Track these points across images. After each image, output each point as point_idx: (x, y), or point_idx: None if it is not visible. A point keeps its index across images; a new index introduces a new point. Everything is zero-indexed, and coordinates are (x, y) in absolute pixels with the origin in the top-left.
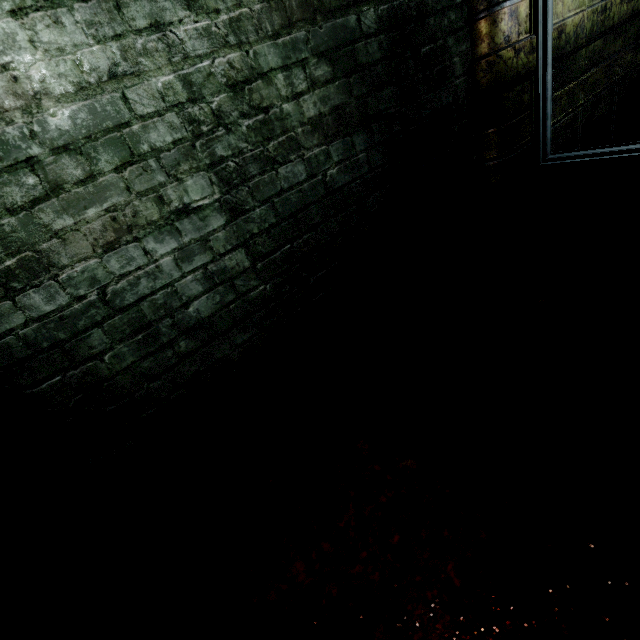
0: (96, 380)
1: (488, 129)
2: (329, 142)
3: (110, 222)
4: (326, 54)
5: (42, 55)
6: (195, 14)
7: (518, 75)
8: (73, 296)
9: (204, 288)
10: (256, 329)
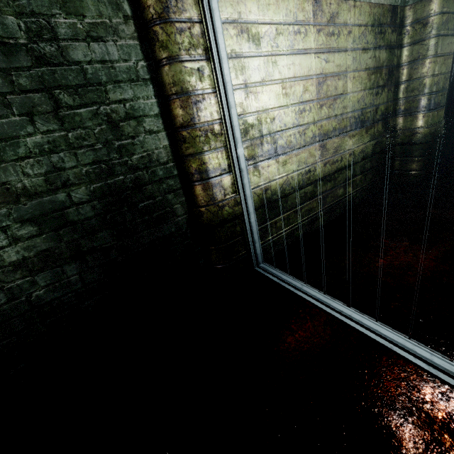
0: None
1: (209, 246)
2: (35, 274)
3: None
4: (32, 219)
5: None
6: None
7: (225, 219)
8: None
9: None
10: None
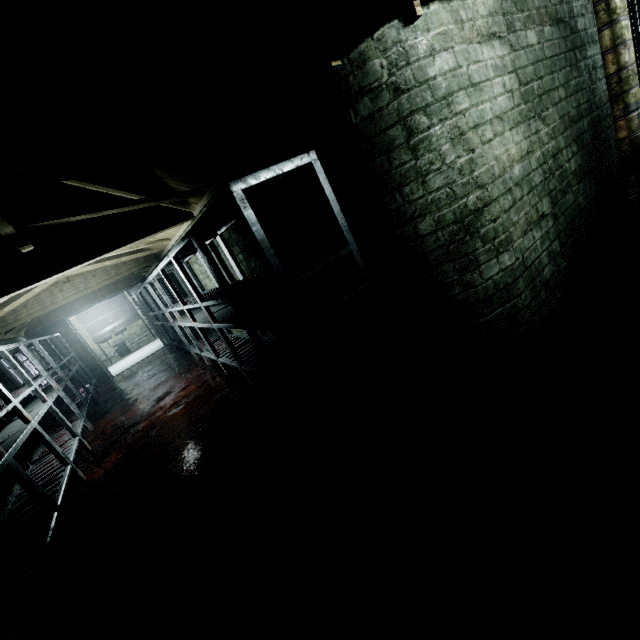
0: (515, 312)
1: (631, 176)
2: (578, 183)
3: (525, 220)
4: (575, 141)
5: (514, 145)
6: (544, 126)
7: None
8: (516, 258)
9: (547, 261)
10: (562, 291)
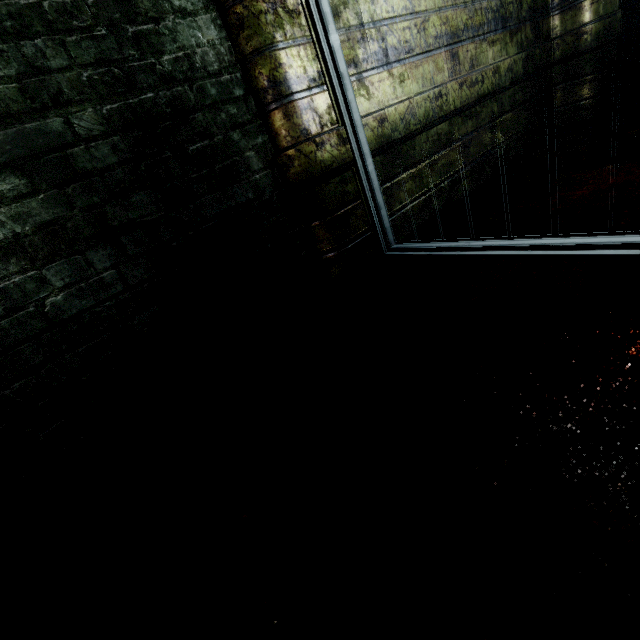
0: None
1: (311, 222)
2: (41, 265)
3: None
4: (13, 164)
5: None
6: None
7: (328, 168)
8: None
9: None
10: None
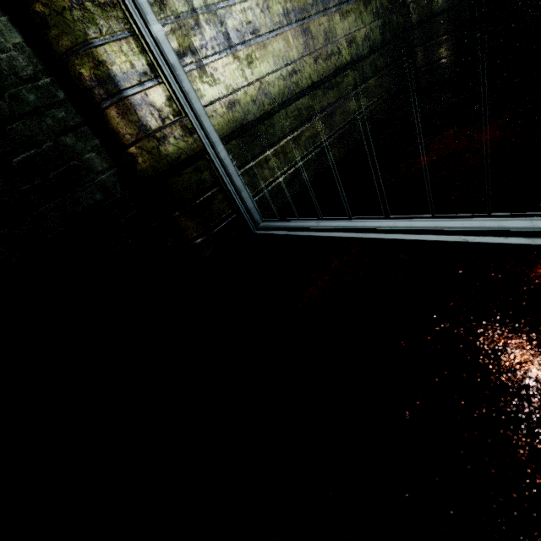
0: None
1: (171, 213)
2: None
3: None
4: None
5: None
6: None
7: (176, 160)
8: None
9: None
10: None
